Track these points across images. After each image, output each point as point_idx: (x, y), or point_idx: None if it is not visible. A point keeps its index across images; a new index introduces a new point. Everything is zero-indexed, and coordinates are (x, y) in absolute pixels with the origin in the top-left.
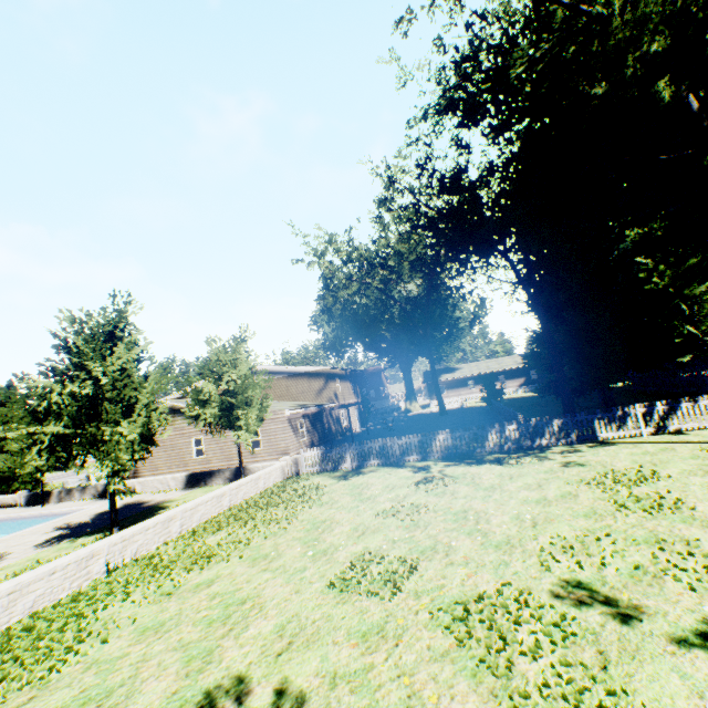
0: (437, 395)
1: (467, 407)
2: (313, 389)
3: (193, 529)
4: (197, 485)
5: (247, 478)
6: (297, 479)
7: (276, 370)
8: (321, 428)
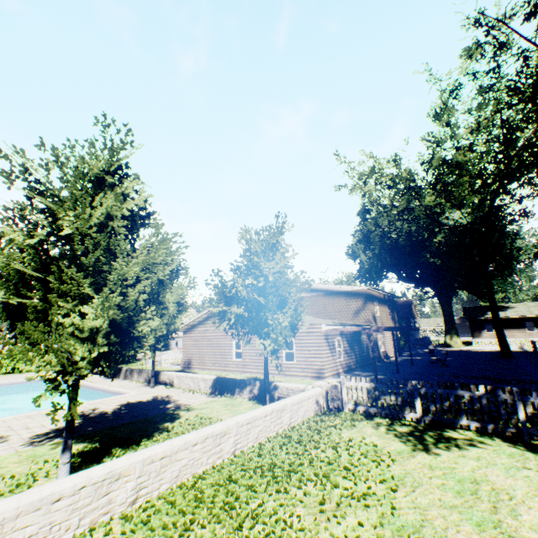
0: (498, 332)
1: (537, 352)
2: (350, 309)
3: (157, 497)
4: (222, 392)
5: (265, 408)
6: (335, 419)
7: (313, 287)
8: (358, 350)
